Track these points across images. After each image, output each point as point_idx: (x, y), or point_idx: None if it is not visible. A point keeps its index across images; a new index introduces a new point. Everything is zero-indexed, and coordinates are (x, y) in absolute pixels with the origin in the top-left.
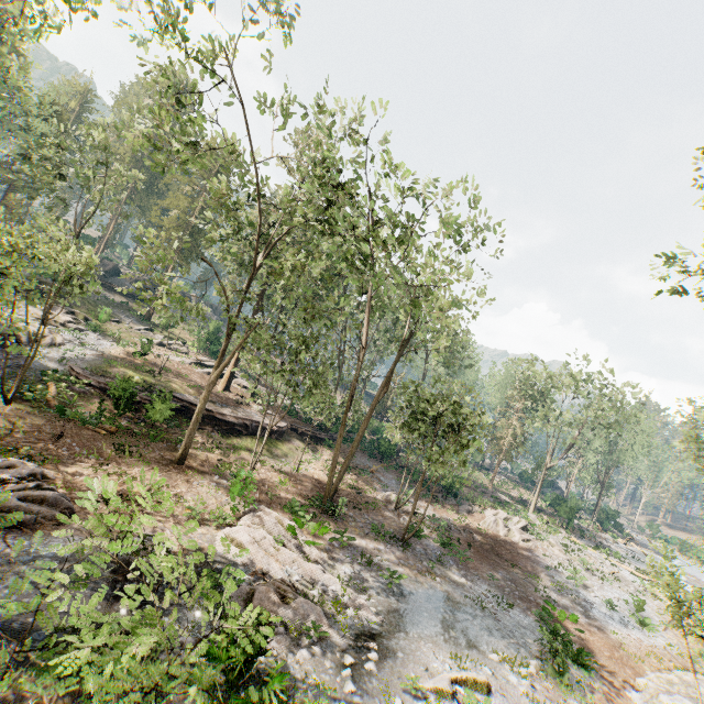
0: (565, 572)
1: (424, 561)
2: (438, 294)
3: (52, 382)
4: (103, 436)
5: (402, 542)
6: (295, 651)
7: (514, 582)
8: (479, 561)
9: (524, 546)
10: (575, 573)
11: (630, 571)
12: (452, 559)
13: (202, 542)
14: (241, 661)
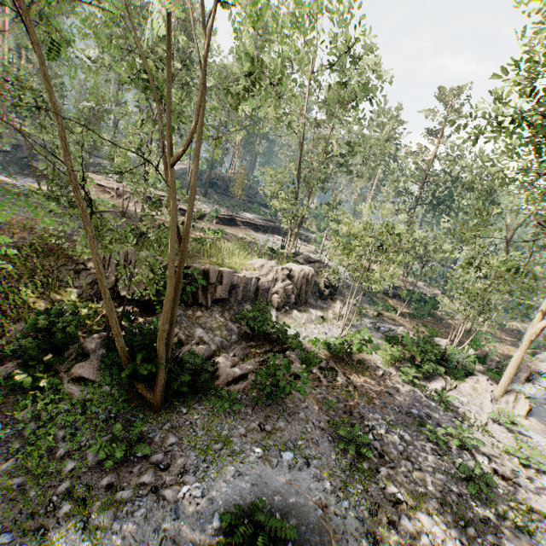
0: None
1: None
2: None
3: (387, 298)
4: (433, 323)
5: None
6: None
7: None
8: None
9: None
10: None
11: None
12: None
13: None
14: None
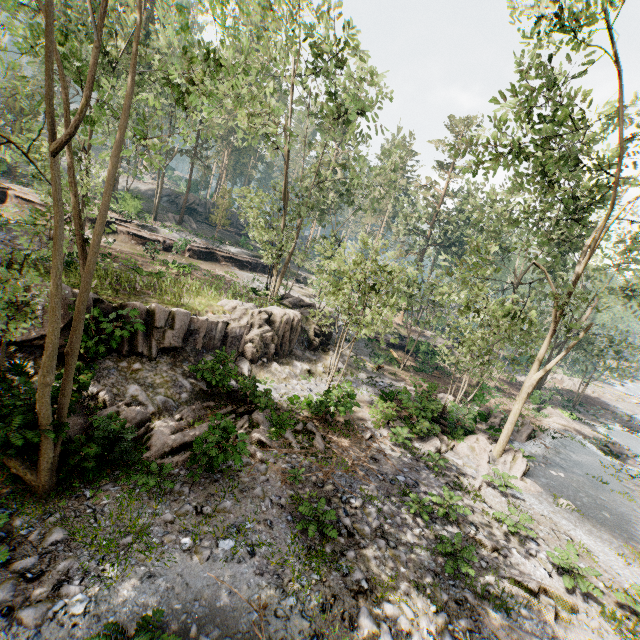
0: (622, 408)
1: (589, 416)
2: (590, 265)
3: (391, 350)
4: (440, 378)
5: (573, 408)
6: (637, 462)
7: (616, 418)
8: (595, 410)
9: (593, 396)
10: (625, 407)
11: (634, 399)
12: (590, 412)
13: (556, 428)
14: (637, 467)
